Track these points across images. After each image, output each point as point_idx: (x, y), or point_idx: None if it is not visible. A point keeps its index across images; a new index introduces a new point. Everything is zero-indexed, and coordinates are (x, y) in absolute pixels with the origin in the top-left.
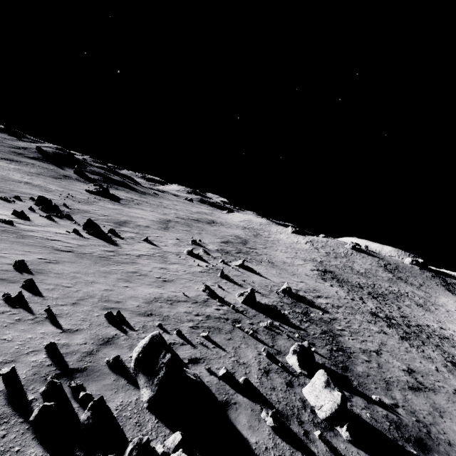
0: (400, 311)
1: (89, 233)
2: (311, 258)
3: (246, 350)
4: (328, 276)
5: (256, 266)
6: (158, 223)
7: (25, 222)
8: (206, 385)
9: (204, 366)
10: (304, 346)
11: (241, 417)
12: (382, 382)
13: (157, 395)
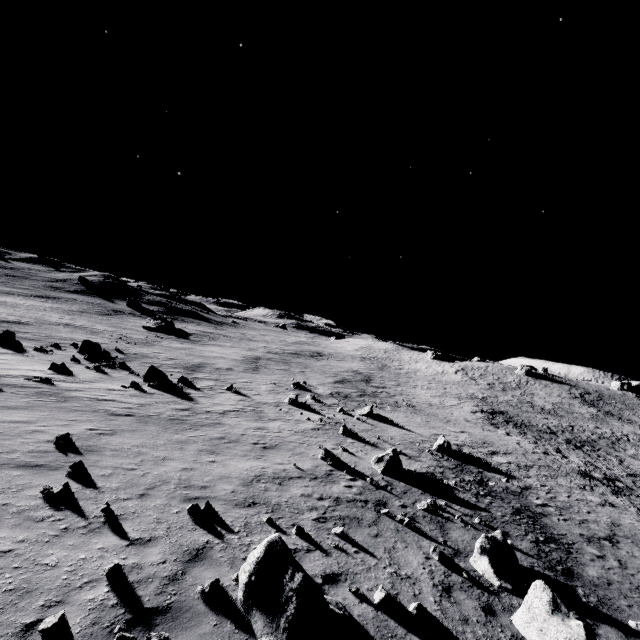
0: (623, 465)
1: (152, 386)
2: (468, 394)
3: (406, 553)
4: (500, 420)
5: (391, 414)
6: (244, 363)
7: (67, 378)
8: (357, 621)
9: (348, 587)
10: (496, 539)
11: None
12: (637, 595)
13: None
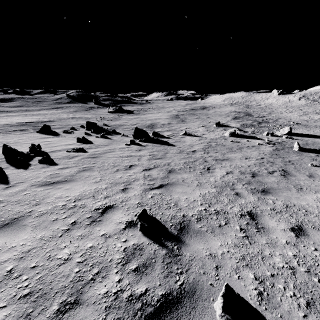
0: None
1: (142, 140)
2: None
3: None
4: None
5: (297, 130)
6: (173, 119)
7: (90, 146)
8: None
9: None
10: None
11: None
12: None
13: None
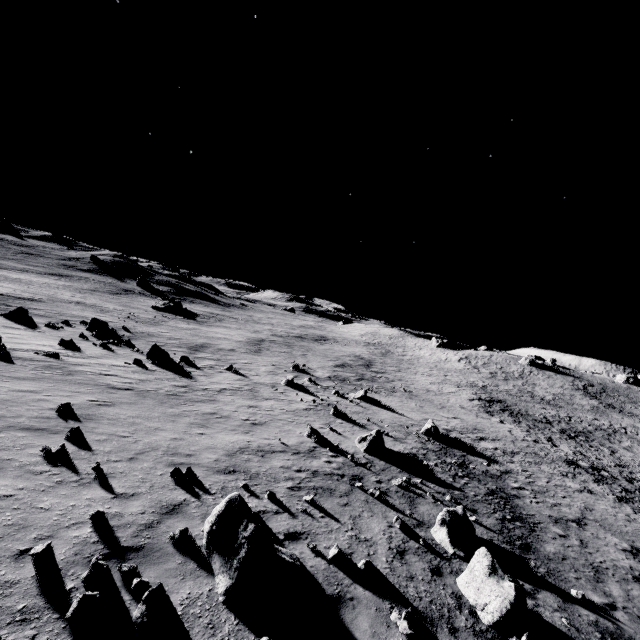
0: (614, 456)
1: (155, 363)
2: (469, 382)
3: (371, 521)
4: (496, 408)
5: (386, 398)
6: (247, 344)
7: (74, 354)
8: (309, 571)
9: (306, 544)
10: (457, 513)
11: (361, 620)
12: (589, 570)
13: (238, 585)
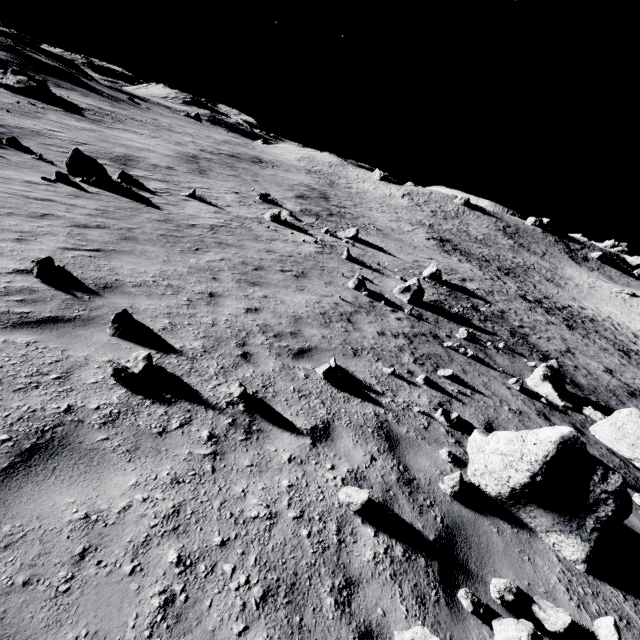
0: (537, 290)
1: (88, 182)
2: (417, 220)
3: (496, 387)
4: (449, 248)
5: (369, 238)
6: (182, 161)
7: None
8: None
9: None
10: (554, 367)
11: (630, 517)
12: (611, 395)
13: (596, 546)
